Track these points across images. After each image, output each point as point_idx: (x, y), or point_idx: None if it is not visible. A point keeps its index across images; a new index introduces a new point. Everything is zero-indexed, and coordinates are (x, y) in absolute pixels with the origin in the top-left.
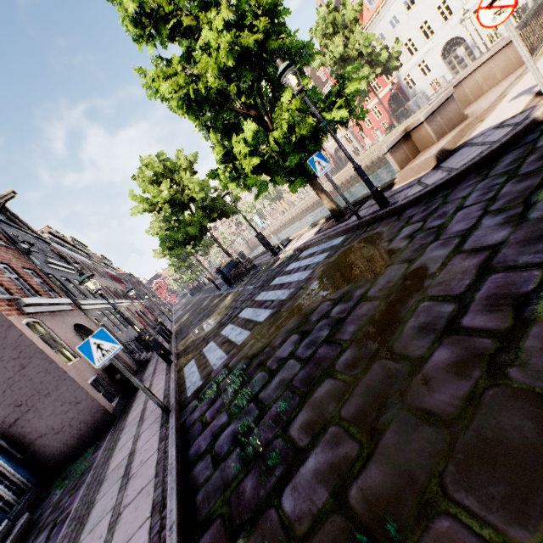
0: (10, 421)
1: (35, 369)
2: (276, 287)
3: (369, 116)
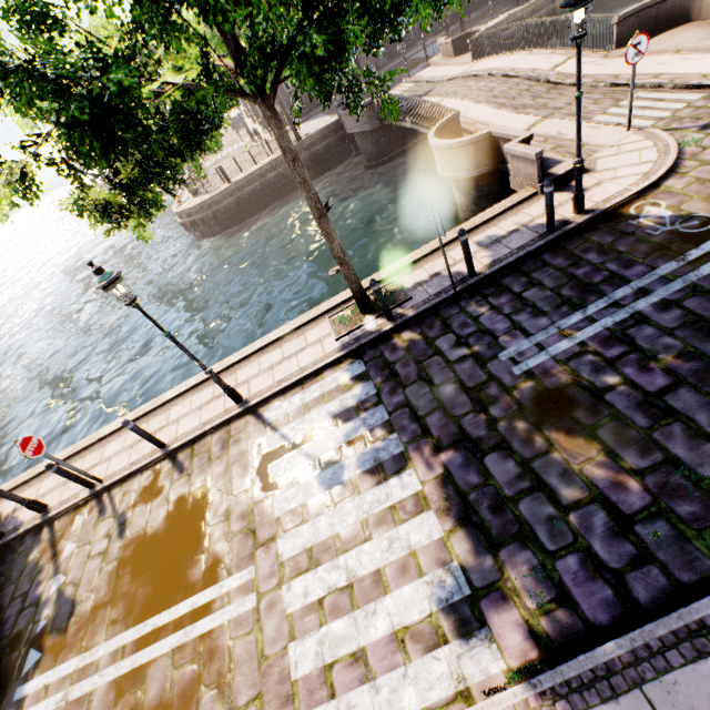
0: None
1: None
2: None
3: None
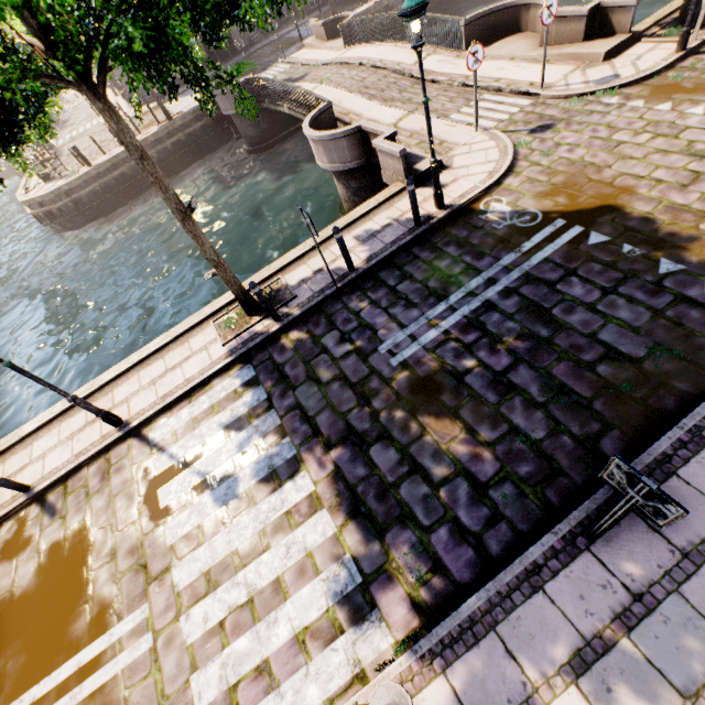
0: None
1: None
2: None
3: None
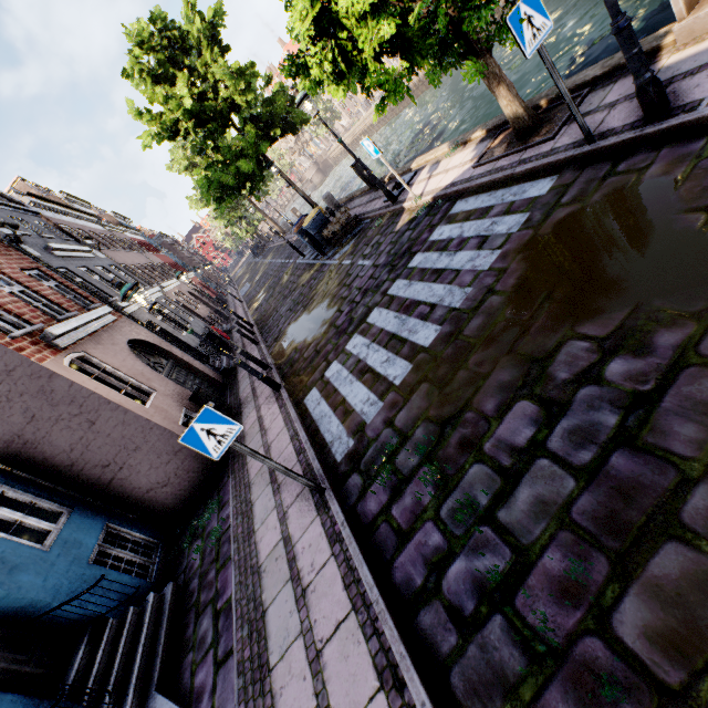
0: (104, 483)
1: (108, 423)
2: (425, 275)
3: None
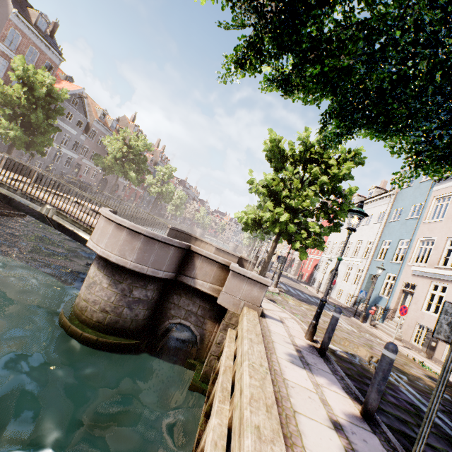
0: None
1: None
2: None
3: (309, 261)
